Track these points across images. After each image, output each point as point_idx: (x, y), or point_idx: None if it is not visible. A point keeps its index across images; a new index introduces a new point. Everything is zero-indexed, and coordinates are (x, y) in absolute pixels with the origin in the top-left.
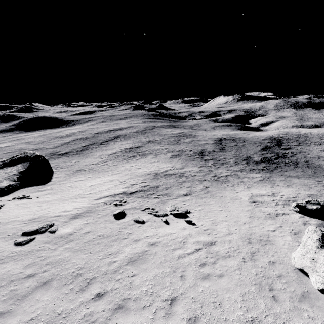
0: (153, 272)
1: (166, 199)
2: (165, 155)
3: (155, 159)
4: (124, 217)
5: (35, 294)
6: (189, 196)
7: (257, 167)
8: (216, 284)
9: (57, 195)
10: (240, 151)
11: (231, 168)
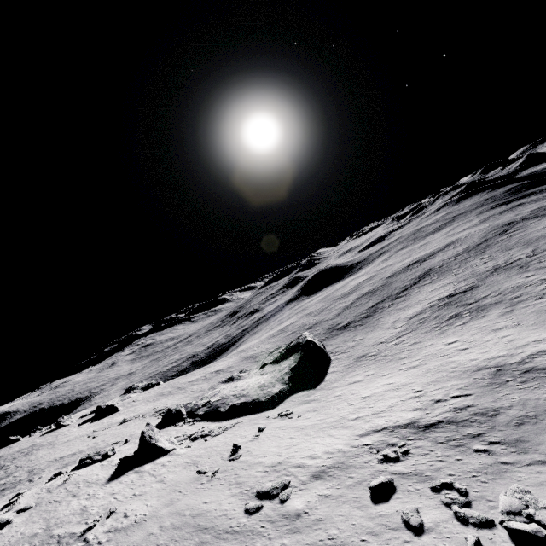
0: None
1: (510, 462)
2: (538, 302)
3: (508, 317)
4: (387, 500)
5: None
6: None
7: None
8: None
9: (318, 415)
10: None
11: None
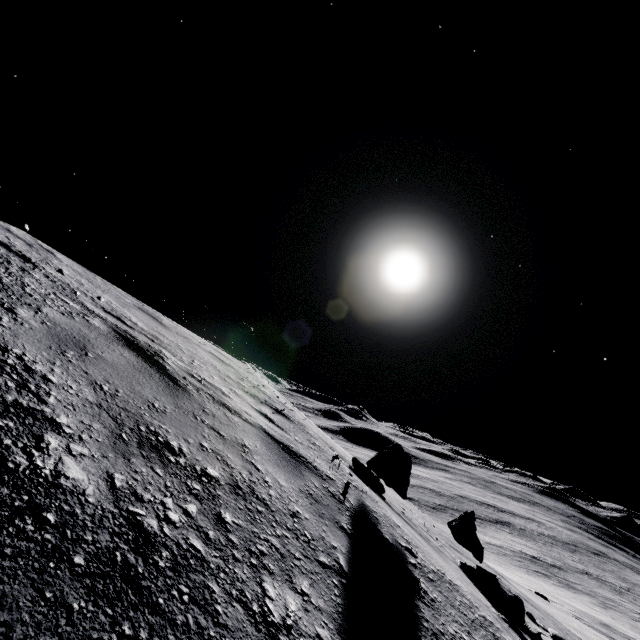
0: None
1: None
2: (633, 620)
3: (602, 609)
4: None
5: None
6: None
7: None
8: None
9: None
10: None
11: None
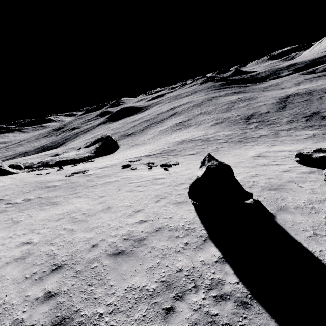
0: (108, 187)
1: (171, 158)
2: (207, 124)
3: (195, 129)
4: (127, 168)
5: (55, 190)
6: (194, 155)
7: (320, 123)
8: (133, 193)
9: (107, 159)
10: (309, 106)
11: (276, 128)
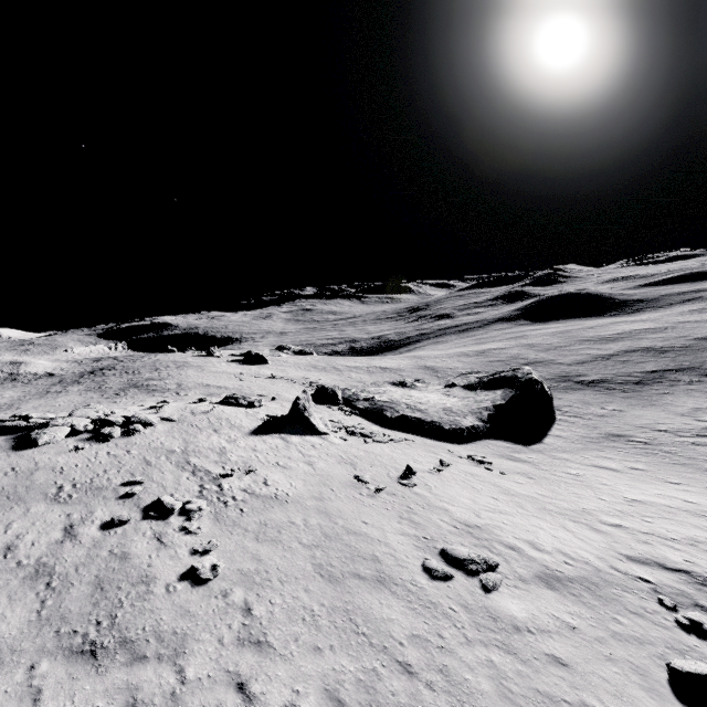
0: None
1: None
2: None
3: None
4: None
5: None
6: None
7: None
8: None
9: (537, 487)
10: None
11: None
